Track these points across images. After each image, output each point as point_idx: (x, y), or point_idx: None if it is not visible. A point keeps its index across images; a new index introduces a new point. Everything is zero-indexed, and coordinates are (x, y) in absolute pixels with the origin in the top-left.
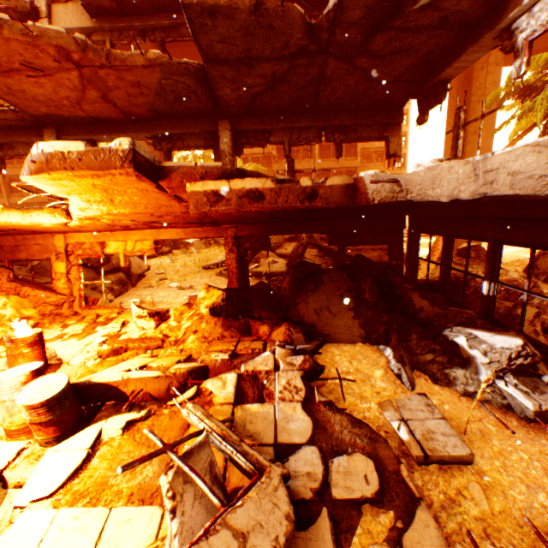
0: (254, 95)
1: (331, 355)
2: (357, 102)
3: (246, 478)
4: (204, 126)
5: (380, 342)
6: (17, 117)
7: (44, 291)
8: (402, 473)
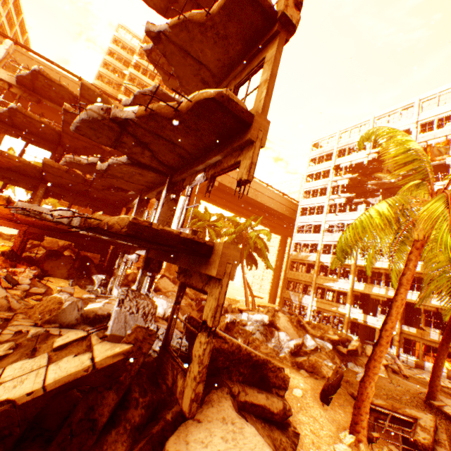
0: (62, 184)
1: (50, 278)
2: (105, 201)
3: (4, 285)
4: (33, 182)
5: (72, 279)
6: None
7: None
8: (53, 292)
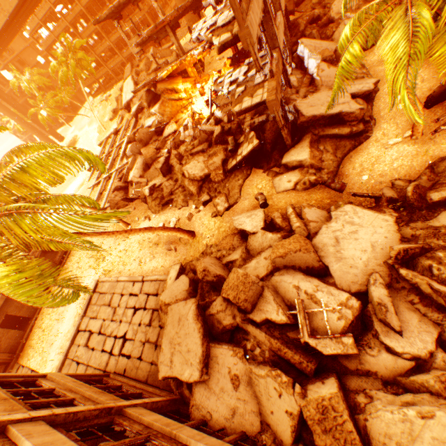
0: None
1: None
2: None
3: None
4: None
5: None
6: (159, 29)
7: (190, 79)
8: None
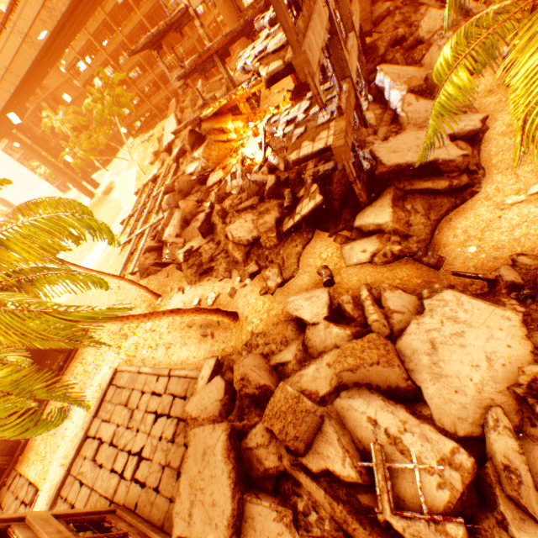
0: None
1: None
2: None
3: None
4: None
5: None
6: (206, 59)
7: (242, 116)
8: None
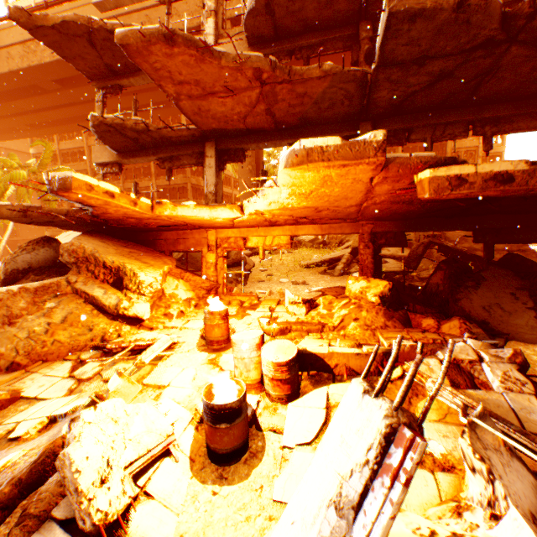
0: (409, 94)
1: (524, 354)
2: (520, 90)
3: None
4: (344, 129)
5: None
6: (189, 134)
7: (200, 277)
8: None
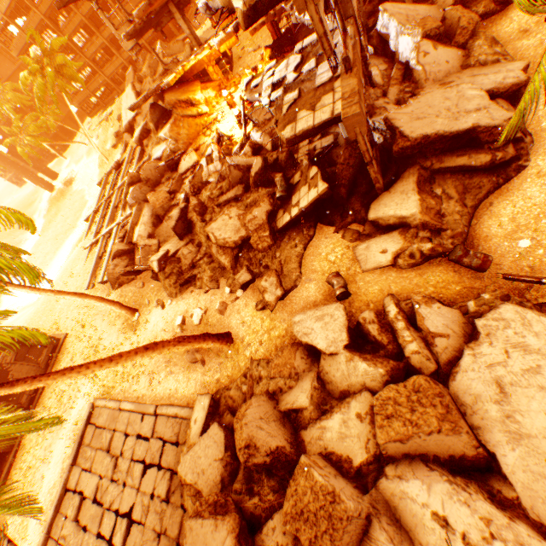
0: None
1: None
2: None
3: None
4: None
5: None
6: (159, 9)
7: (213, 83)
8: None
